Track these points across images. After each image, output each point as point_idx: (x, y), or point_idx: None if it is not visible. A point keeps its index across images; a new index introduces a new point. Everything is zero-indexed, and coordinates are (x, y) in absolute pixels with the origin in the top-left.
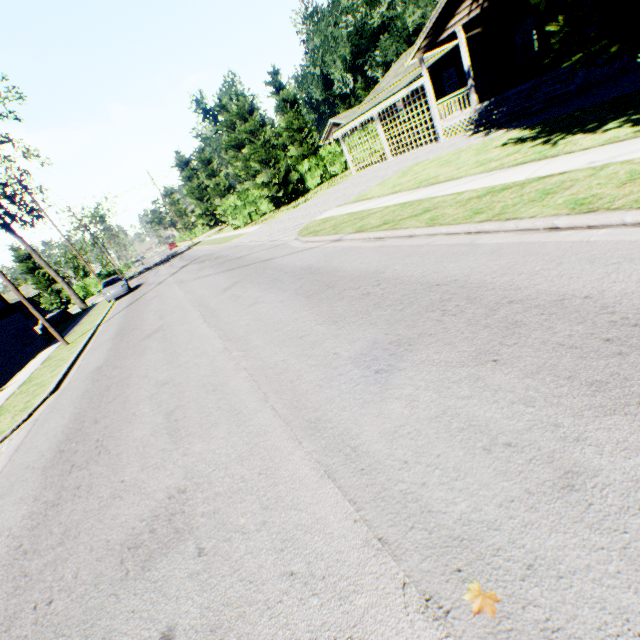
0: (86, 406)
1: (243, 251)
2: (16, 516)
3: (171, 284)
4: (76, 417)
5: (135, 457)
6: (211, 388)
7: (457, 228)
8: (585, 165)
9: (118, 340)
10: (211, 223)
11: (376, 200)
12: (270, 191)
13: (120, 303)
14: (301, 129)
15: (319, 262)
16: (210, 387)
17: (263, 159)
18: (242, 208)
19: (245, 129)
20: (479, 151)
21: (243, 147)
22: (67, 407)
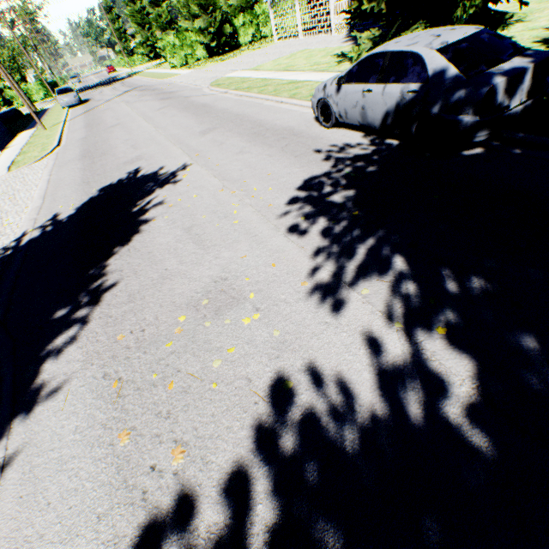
0: (87, 148)
1: (174, 89)
2: (77, 167)
3: (119, 103)
4: (84, 150)
5: (122, 154)
6: (150, 140)
7: (263, 97)
8: (319, 80)
9: (90, 129)
10: (151, 55)
11: (259, 73)
12: (205, 39)
13: (75, 111)
14: None
15: (211, 103)
16: (149, 140)
17: (202, 4)
18: (180, 49)
19: None
20: (326, 55)
21: None
22: (75, 149)
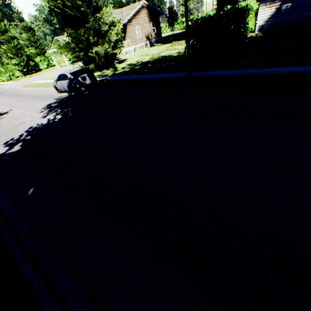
0: None
1: (5, 90)
2: None
3: None
4: None
5: None
6: None
7: (44, 88)
8: None
9: None
10: None
11: (46, 80)
12: (20, 68)
13: None
14: (36, 41)
15: (23, 93)
16: None
17: (15, 53)
18: (5, 73)
19: (3, 38)
20: None
21: (3, 42)
22: None
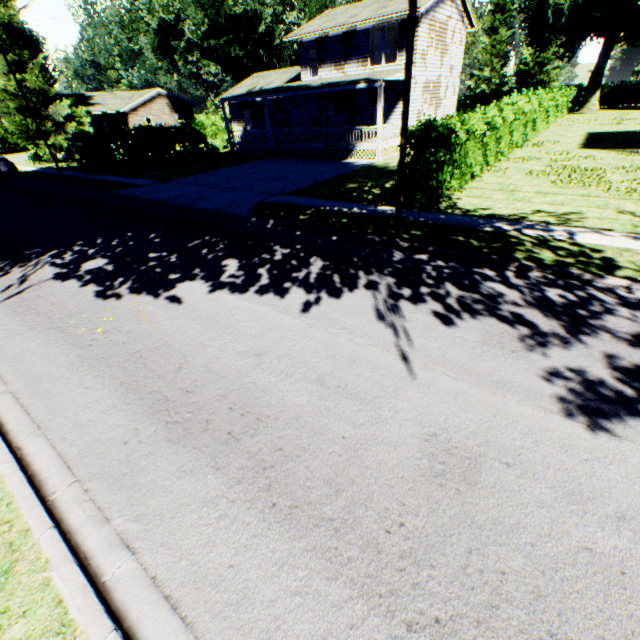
0: None
1: None
2: None
3: None
4: None
5: None
6: None
7: None
8: None
9: None
10: None
11: None
12: None
13: None
14: None
15: None
16: None
17: None
18: None
19: None
20: None
21: None
22: None
